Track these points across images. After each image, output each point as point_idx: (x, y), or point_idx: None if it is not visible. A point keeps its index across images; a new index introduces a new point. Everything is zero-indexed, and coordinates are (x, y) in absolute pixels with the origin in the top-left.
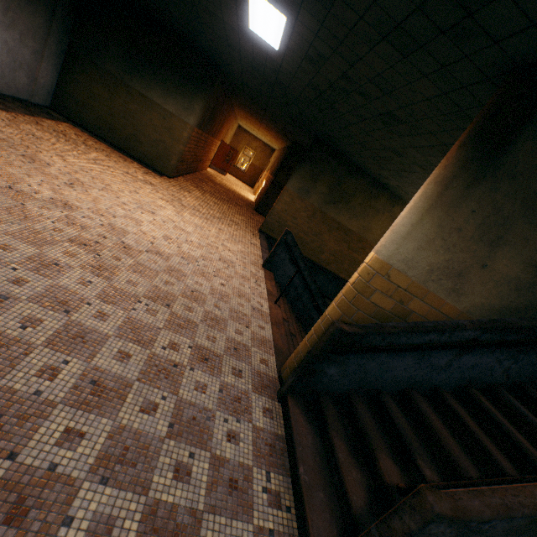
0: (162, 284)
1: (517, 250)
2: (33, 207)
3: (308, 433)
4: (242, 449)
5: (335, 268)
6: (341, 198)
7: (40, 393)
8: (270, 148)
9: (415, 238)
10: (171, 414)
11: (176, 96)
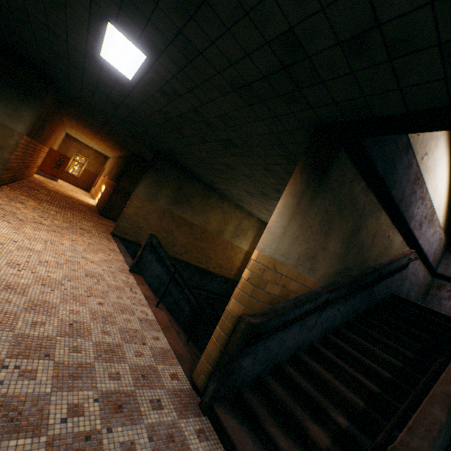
0: (29, 329)
1: (337, 235)
2: None
3: (246, 436)
4: None
5: (187, 257)
6: (184, 199)
7: None
8: (104, 156)
9: (288, 237)
10: None
11: None
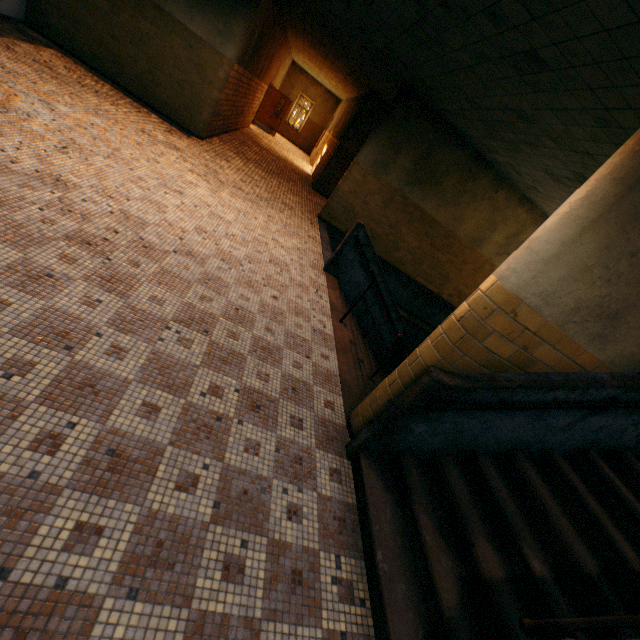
0: (197, 301)
1: None
2: (10, 185)
3: (386, 504)
4: (306, 528)
5: (411, 270)
6: (429, 177)
7: (38, 474)
8: (334, 98)
9: (565, 264)
10: (216, 489)
11: (207, 10)
